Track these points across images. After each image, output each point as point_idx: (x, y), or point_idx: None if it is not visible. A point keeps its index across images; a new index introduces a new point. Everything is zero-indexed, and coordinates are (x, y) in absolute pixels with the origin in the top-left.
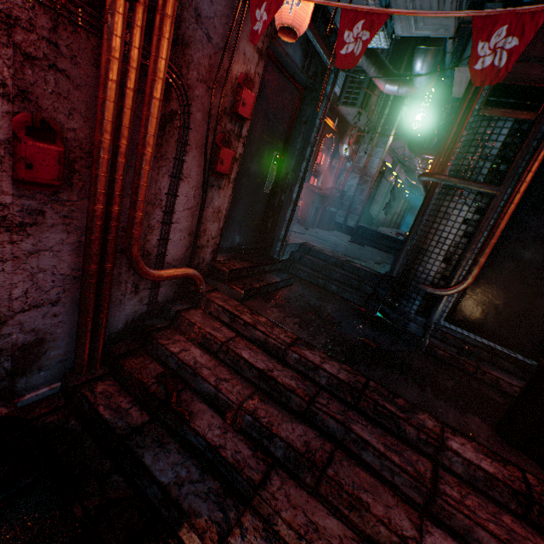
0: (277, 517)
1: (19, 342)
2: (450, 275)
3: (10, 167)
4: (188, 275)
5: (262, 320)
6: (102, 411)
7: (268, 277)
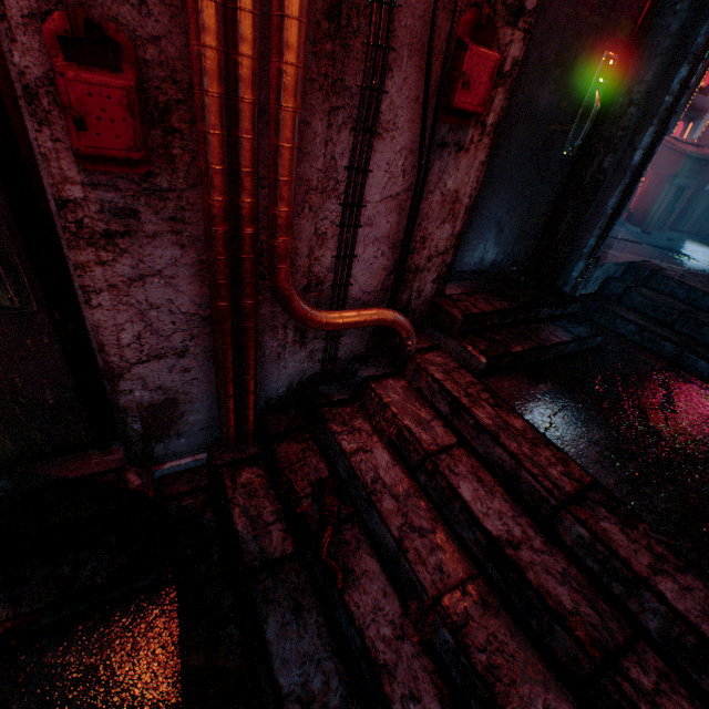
0: None
1: (146, 401)
2: None
3: (65, 131)
4: (382, 322)
5: (513, 425)
6: (235, 517)
7: (543, 331)
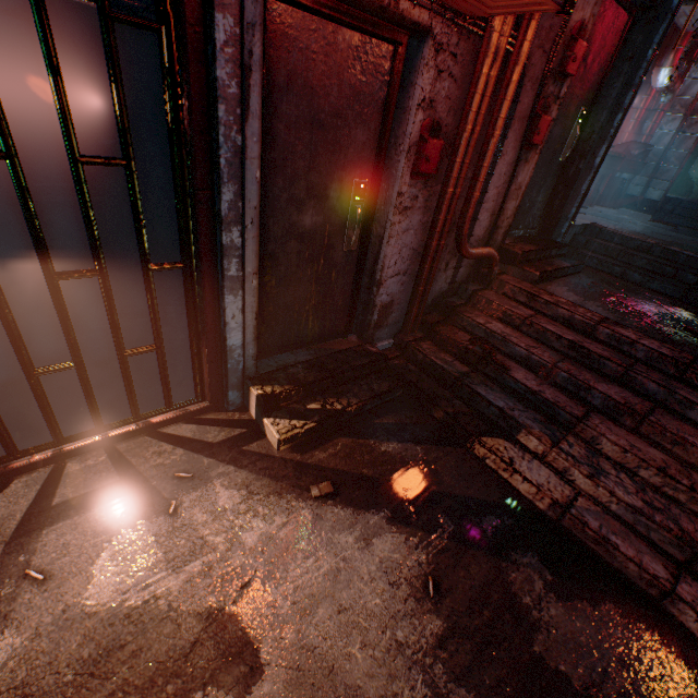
0: (601, 438)
1: (383, 302)
2: None
3: (411, 163)
4: (490, 255)
5: (561, 301)
6: (434, 360)
7: (555, 262)
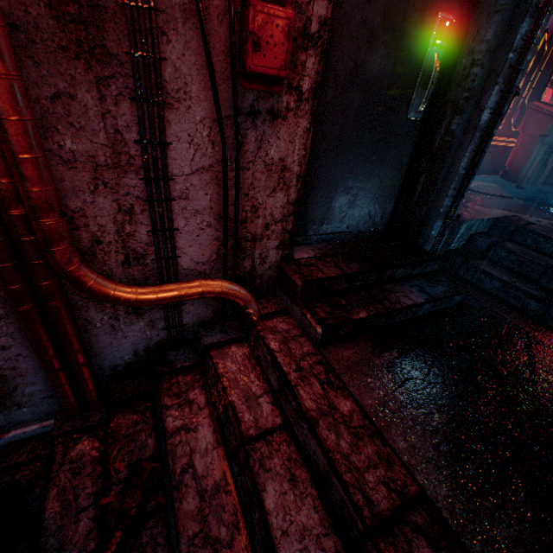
0: None
1: None
2: None
3: None
4: (209, 294)
5: (339, 408)
6: (48, 501)
7: (396, 292)
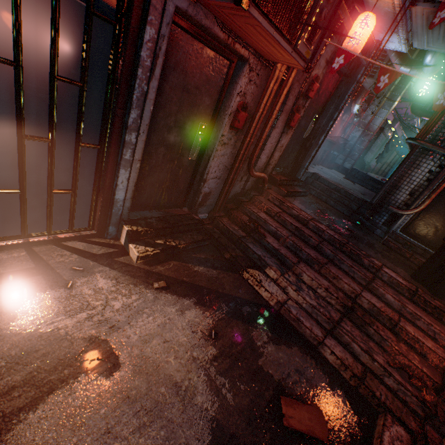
0: (303, 273)
1: (206, 191)
2: (410, 203)
3: (231, 121)
4: (264, 177)
5: (295, 207)
6: (229, 227)
7: (295, 188)
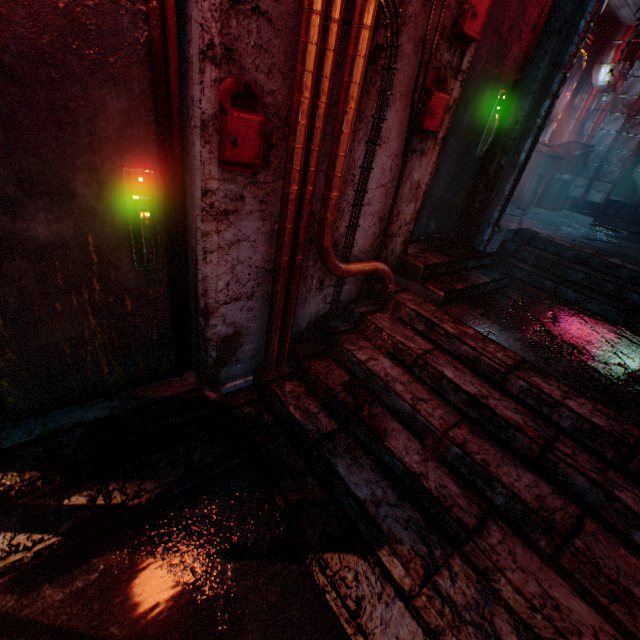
0: (499, 574)
1: (222, 333)
2: None
3: (216, 147)
4: (377, 271)
5: (468, 332)
6: (292, 411)
7: (472, 276)
